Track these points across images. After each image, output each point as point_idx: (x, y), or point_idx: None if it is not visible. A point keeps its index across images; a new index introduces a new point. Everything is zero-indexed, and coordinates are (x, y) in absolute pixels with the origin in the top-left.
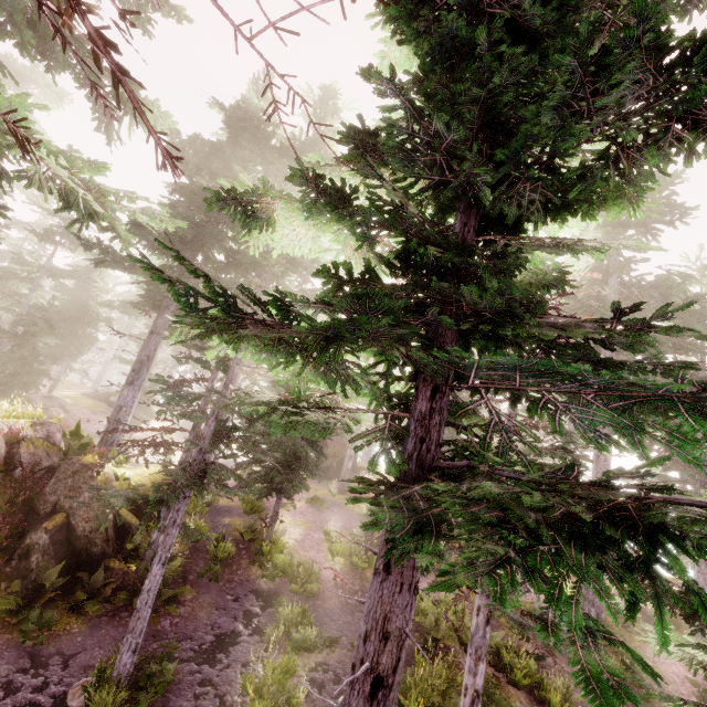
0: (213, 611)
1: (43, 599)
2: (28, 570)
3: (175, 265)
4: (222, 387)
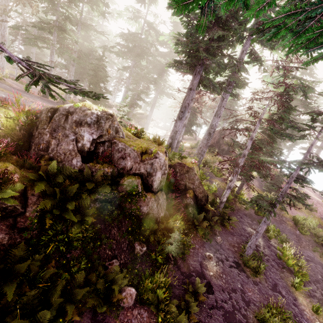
0: (238, 223)
1: (202, 225)
2: (188, 213)
3: (217, 44)
4: (214, 120)
